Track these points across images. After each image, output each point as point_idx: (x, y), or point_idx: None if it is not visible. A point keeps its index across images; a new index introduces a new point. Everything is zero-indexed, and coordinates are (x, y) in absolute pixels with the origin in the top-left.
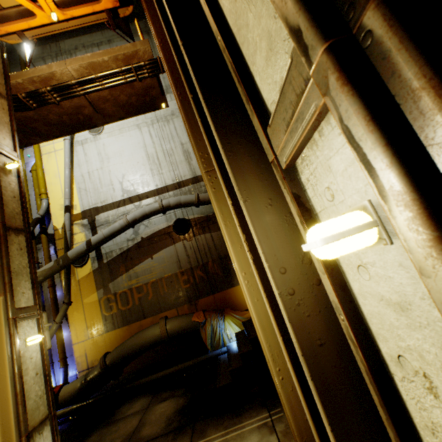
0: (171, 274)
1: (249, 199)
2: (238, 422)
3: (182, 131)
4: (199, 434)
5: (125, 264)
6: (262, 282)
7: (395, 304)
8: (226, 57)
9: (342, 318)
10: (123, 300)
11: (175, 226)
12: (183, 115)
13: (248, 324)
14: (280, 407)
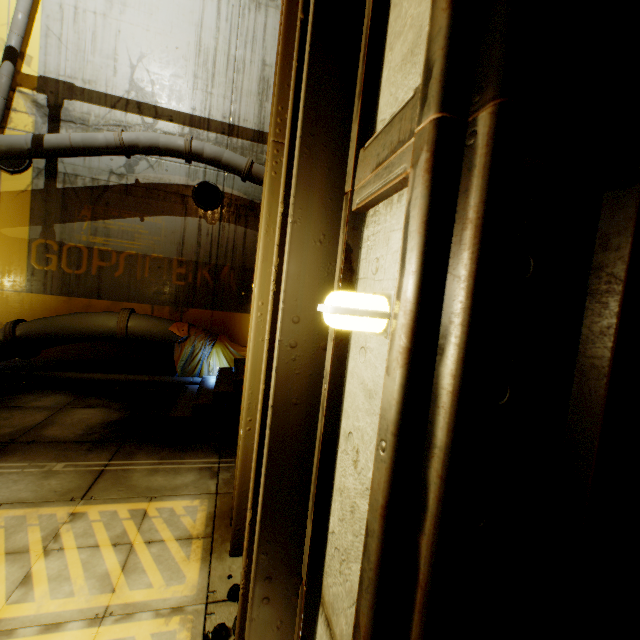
0: (163, 257)
1: (300, 223)
2: (179, 457)
3: (274, 41)
4: (125, 455)
5: (94, 207)
6: (272, 323)
7: (368, 391)
8: (368, 6)
9: (325, 387)
10: (73, 259)
11: (198, 191)
12: (282, 26)
13: (241, 363)
14: (234, 458)
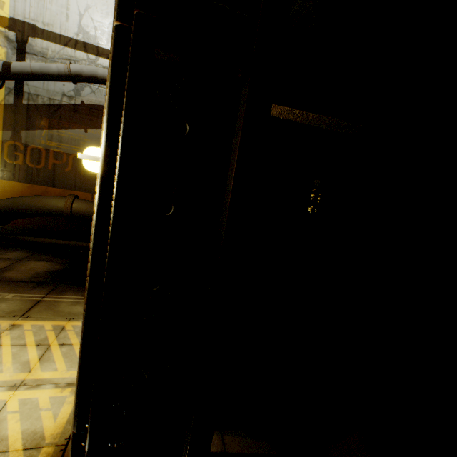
0: None
1: None
2: None
3: None
4: (58, 292)
5: (50, 119)
6: None
7: None
8: None
9: None
10: (35, 157)
11: None
12: None
13: None
14: None
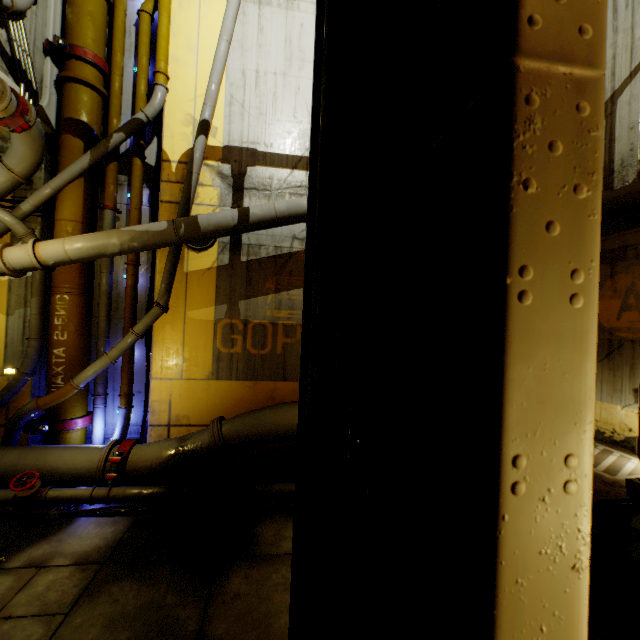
0: None
1: None
2: None
3: None
4: None
5: (277, 277)
6: None
7: None
8: None
9: None
10: (257, 337)
11: None
12: None
13: None
14: None
